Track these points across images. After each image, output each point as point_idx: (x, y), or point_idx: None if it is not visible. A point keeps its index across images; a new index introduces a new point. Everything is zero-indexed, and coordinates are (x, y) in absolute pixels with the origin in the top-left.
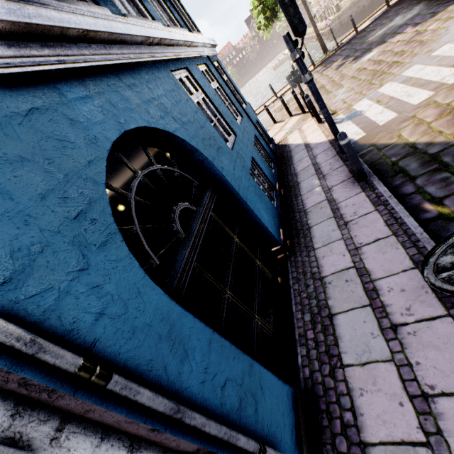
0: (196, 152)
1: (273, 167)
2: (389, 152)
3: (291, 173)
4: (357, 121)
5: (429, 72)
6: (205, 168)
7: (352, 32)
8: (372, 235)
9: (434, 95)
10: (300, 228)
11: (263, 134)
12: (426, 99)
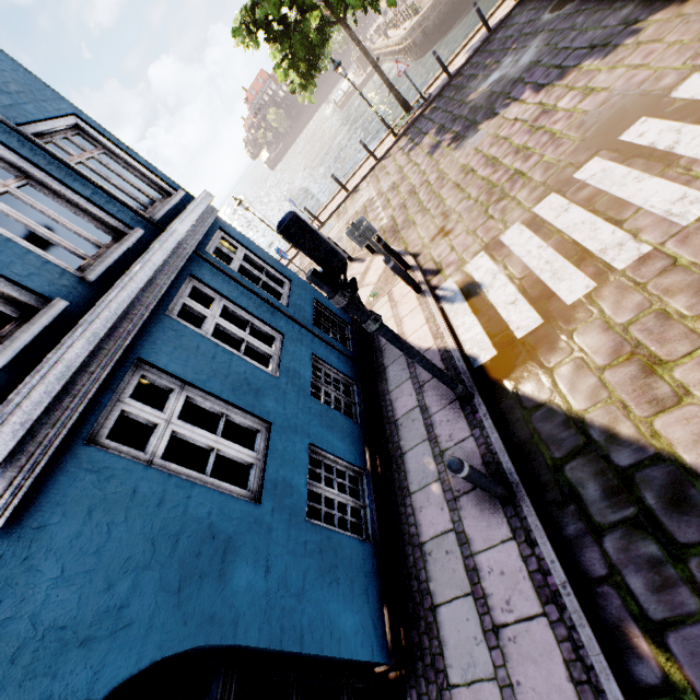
0: (163, 657)
1: (357, 397)
2: (544, 428)
3: (388, 416)
4: (478, 310)
5: (578, 221)
6: (197, 648)
7: (443, 73)
8: (549, 699)
9: (596, 291)
10: (418, 598)
11: (331, 315)
12: (585, 298)
